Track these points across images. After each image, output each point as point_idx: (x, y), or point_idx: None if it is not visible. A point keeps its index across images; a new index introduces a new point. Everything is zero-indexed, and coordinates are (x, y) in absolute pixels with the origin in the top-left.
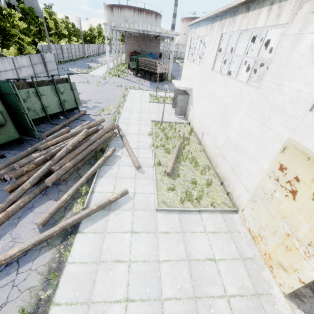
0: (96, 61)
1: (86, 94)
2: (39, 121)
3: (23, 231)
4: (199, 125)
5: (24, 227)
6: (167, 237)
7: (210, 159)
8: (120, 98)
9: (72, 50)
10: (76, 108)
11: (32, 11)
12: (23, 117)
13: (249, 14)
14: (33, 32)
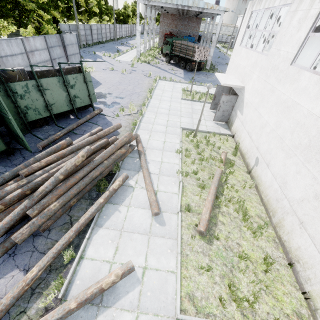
0: (127, 43)
1: (107, 85)
2: (42, 122)
3: None
4: (252, 145)
5: None
6: None
7: (267, 206)
8: (146, 92)
9: (103, 31)
10: (91, 105)
11: None
12: (11, 123)
13: None
14: (61, 9)
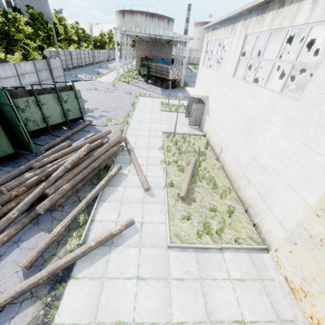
0: (106, 67)
1: (93, 102)
2: (39, 132)
3: (4, 276)
4: (217, 138)
5: (5, 270)
6: (181, 286)
7: (230, 179)
8: (129, 107)
9: (82, 56)
10: (81, 117)
11: (41, 16)
12: (19, 130)
13: (284, 10)
14: (42, 38)
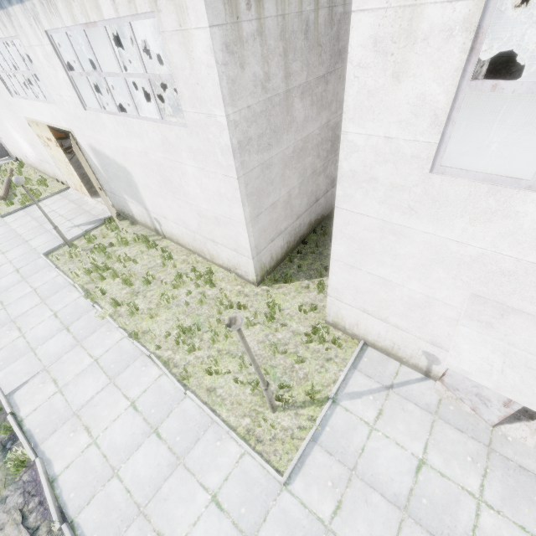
0: None
1: None
2: None
3: None
4: (19, 151)
5: None
6: (16, 221)
7: (45, 173)
8: None
9: None
10: None
11: None
12: None
13: None
14: None
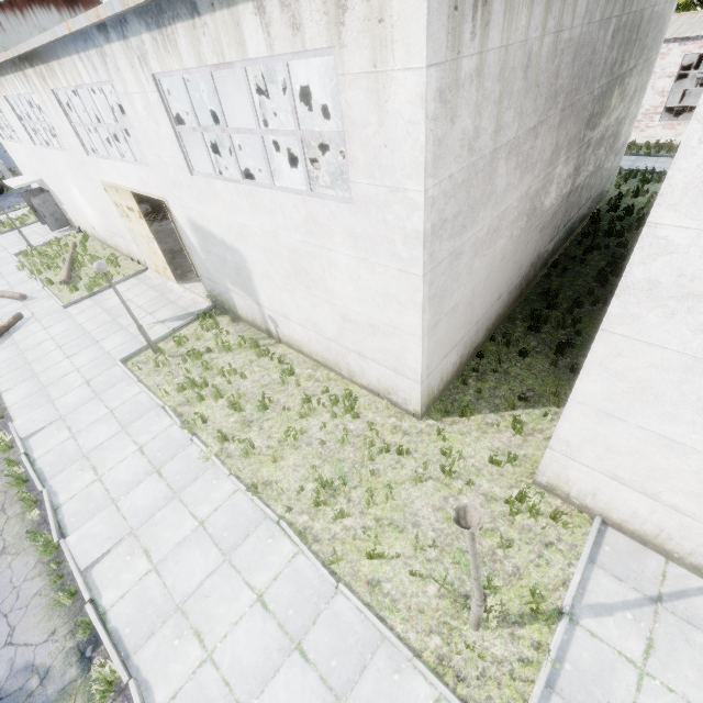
0: None
1: None
2: None
3: None
4: (85, 221)
5: None
6: (83, 313)
7: (116, 248)
8: None
9: None
10: None
11: None
12: None
13: (7, 79)
14: None
